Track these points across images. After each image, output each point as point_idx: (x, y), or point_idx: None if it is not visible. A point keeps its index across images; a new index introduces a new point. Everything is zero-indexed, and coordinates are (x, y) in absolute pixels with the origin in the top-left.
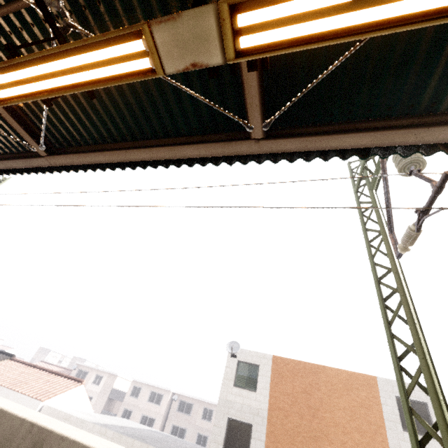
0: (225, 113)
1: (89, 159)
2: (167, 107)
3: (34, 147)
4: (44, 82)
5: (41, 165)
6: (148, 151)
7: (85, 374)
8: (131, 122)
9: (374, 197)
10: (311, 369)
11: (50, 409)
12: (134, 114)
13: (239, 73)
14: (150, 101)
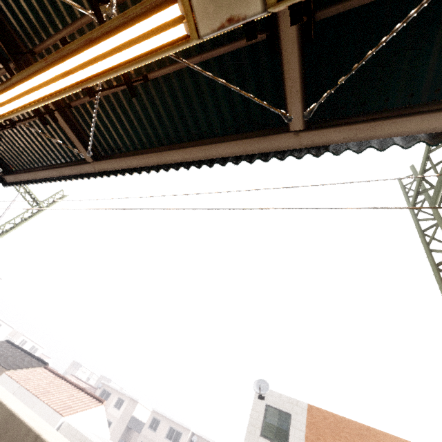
0: (262, 103)
1: (128, 163)
2: (203, 107)
3: (83, 154)
4: (88, 69)
5: (87, 171)
6: (181, 152)
7: (108, 395)
8: (169, 125)
9: (438, 213)
10: (358, 430)
11: (69, 427)
12: (172, 117)
13: (279, 56)
14: (187, 102)
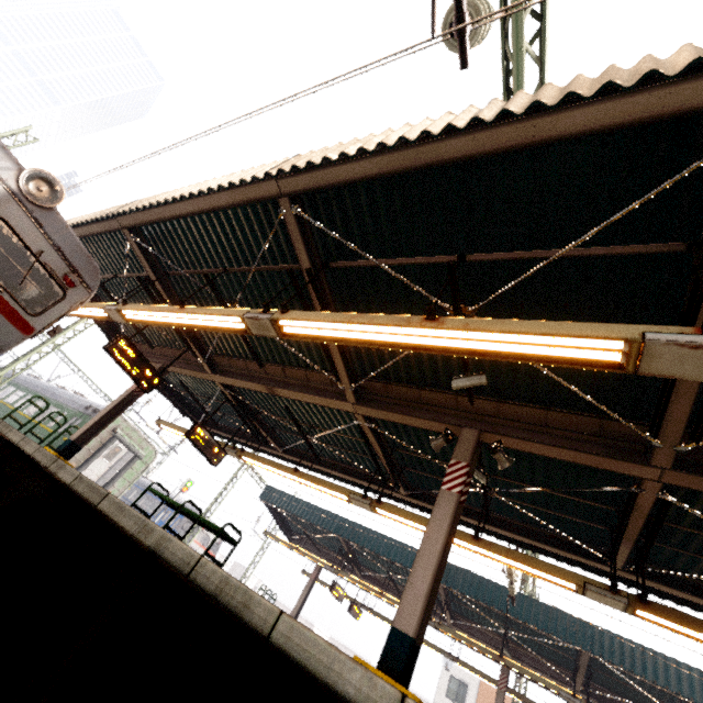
0: None
1: None
2: None
3: None
4: None
5: None
6: None
7: None
8: None
9: None
10: None
11: None
12: None
13: None
14: None
